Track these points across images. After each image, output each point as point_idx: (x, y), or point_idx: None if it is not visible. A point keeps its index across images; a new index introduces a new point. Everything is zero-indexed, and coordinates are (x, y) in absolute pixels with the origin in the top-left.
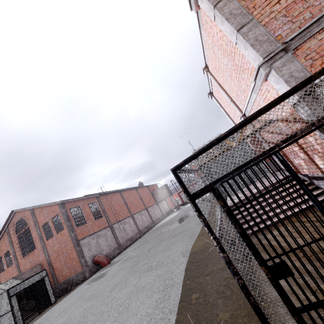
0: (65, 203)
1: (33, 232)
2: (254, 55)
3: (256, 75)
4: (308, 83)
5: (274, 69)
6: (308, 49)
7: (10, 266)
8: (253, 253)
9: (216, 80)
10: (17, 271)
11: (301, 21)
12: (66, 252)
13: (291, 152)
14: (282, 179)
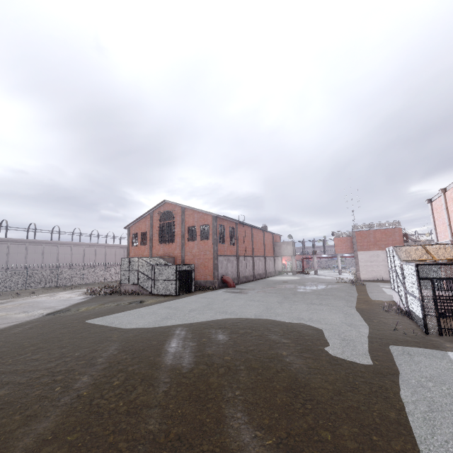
0: (217, 218)
1: (176, 228)
2: None
3: None
4: None
5: None
6: None
7: (144, 245)
8: (435, 306)
9: (446, 203)
10: (150, 252)
11: None
12: (202, 259)
13: None
14: None
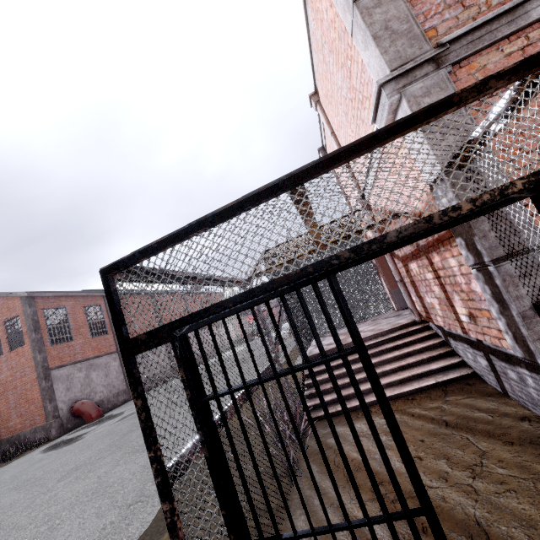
0: (36, 298)
1: None
2: (377, 62)
3: (376, 108)
4: (441, 110)
5: (406, 98)
6: (481, 71)
7: None
8: (226, 517)
9: (329, 122)
10: None
11: (482, 8)
12: (21, 387)
13: (422, 281)
14: (403, 325)
